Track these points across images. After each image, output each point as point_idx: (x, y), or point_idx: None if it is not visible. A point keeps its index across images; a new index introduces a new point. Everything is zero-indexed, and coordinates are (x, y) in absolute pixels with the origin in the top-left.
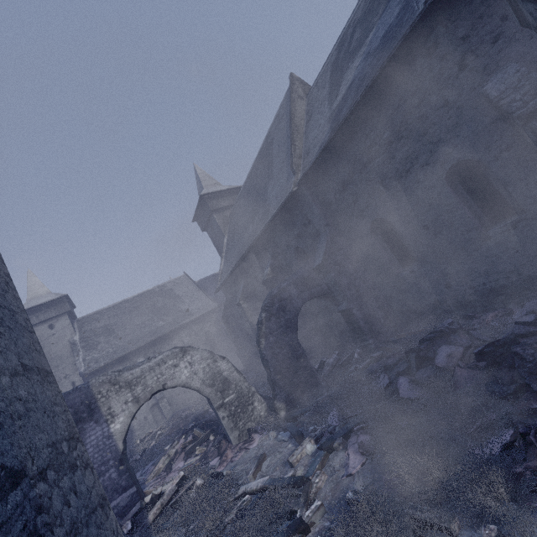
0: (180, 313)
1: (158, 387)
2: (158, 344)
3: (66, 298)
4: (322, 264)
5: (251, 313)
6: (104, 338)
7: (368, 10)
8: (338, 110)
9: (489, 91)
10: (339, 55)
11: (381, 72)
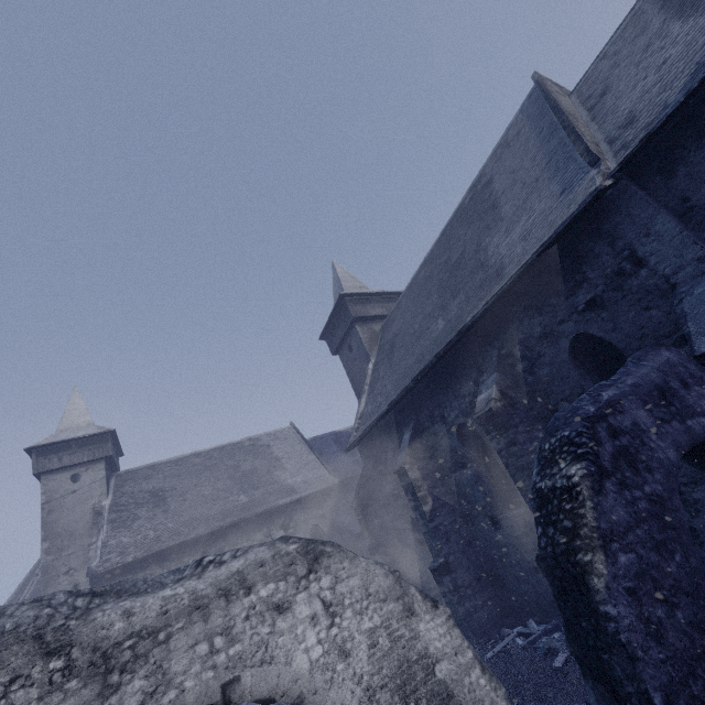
0: (276, 485)
1: (204, 691)
2: (230, 536)
3: (112, 435)
4: None
5: (425, 492)
6: (147, 510)
7: None
8: None
9: None
10: None
11: None
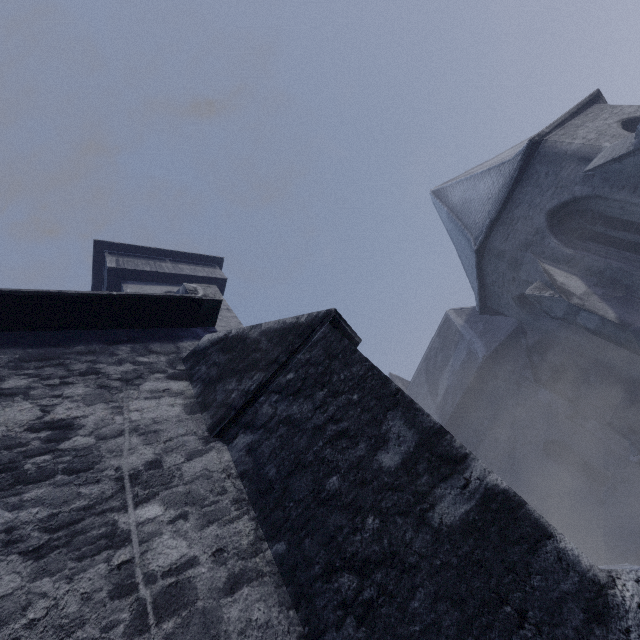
0: None
1: None
2: None
3: None
4: None
5: None
6: None
7: (443, 345)
8: (442, 405)
9: (542, 399)
10: (429, 366)
11: (468, 387)
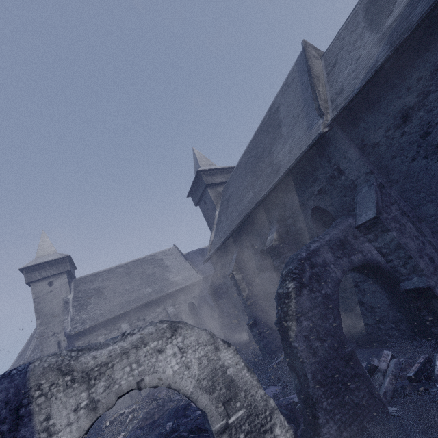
0: (167, 282)
1: (129, 385)
2: (143, 310)
3: (69, 258)
4: (376, 219)
5: (244, 286)
6: (94, 299)
7: None
8: (401, 19)
9: None
10: None
11: None
